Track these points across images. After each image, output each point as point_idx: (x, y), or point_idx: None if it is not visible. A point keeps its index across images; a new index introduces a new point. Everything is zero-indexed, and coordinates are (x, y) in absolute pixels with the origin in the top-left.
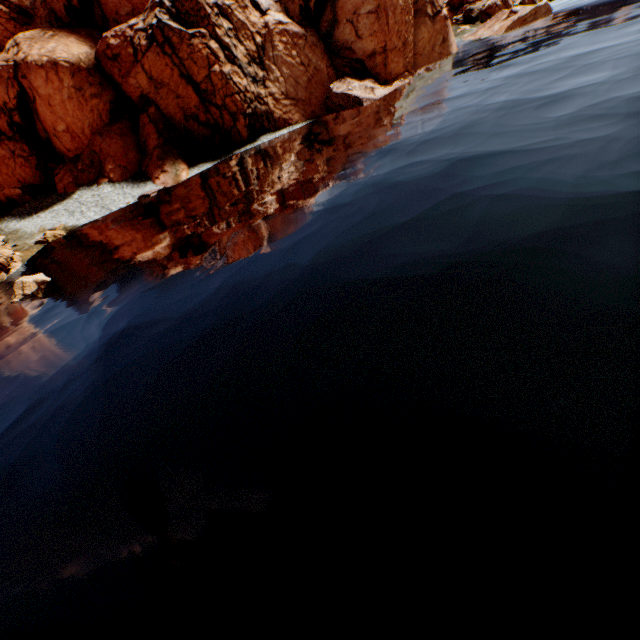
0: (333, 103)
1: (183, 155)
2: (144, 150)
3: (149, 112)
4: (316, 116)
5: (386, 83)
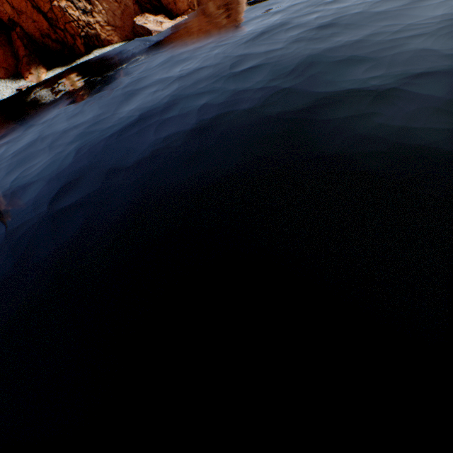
0: (137, 31)
1: (44, 62)
2: (18, 57)
3: (17, 31)
4: (129, 39)
5: (178, 16)
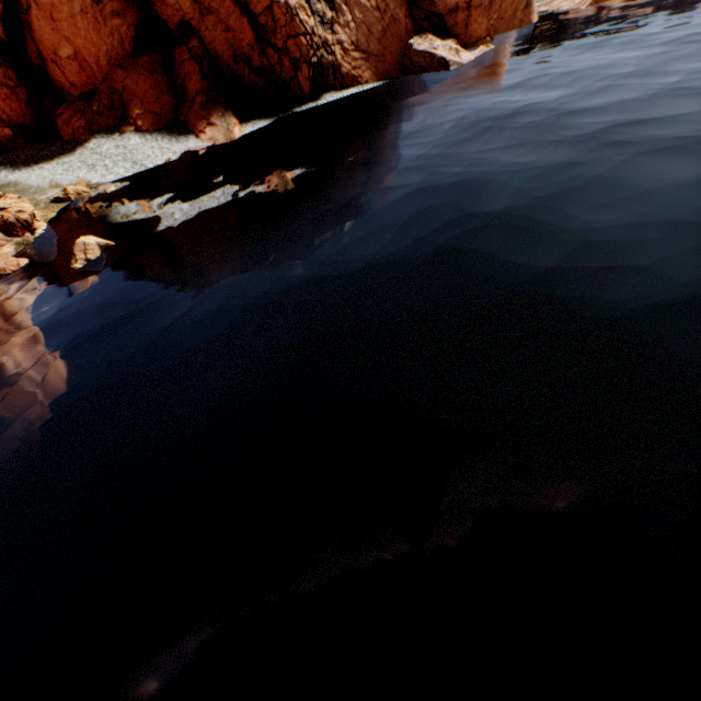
0: (412, 63)
1: (231, 106)
2: (181, 94)
3: (189, 45)
4: (389, 77)
5: (464, 47)
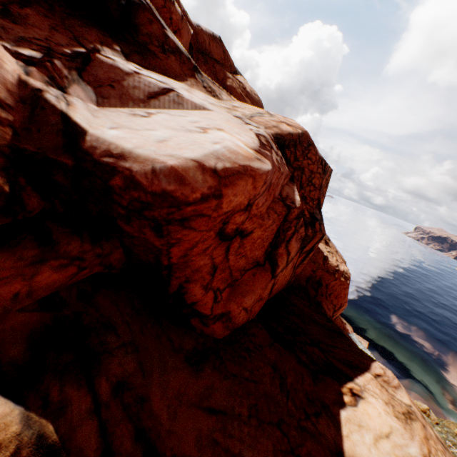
0: None
1: None
2: None
3: None
4: None
5: None
